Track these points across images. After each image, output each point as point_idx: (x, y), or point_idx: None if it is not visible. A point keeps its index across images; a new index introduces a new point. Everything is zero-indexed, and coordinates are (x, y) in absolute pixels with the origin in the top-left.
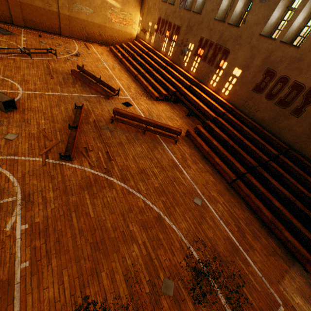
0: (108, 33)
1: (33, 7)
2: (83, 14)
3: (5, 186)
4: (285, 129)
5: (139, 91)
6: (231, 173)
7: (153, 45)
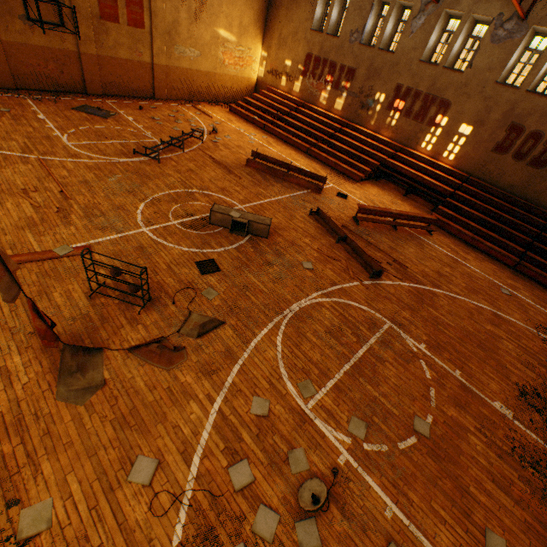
0: (218, 83)
1: (115, 60)
2: (186, 60)
3: (368, 316)
4: (544, 192)
5: (329, 172)
6: (511, 256)
7: (300, 96)
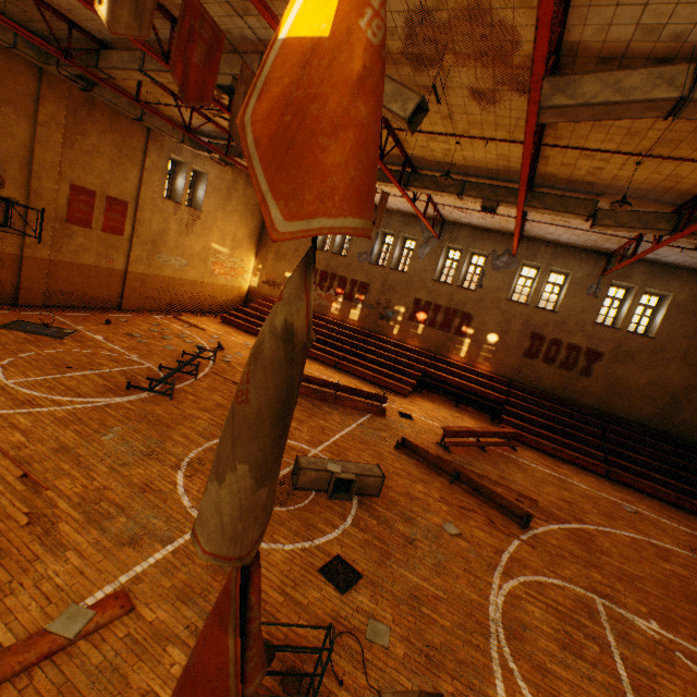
0: (205, 292)
1: (75, 266)
2: (170, 268)
3: (572, 595)
4: (582, 391)
5: (372, 387)
6: (598, 462)
7: None
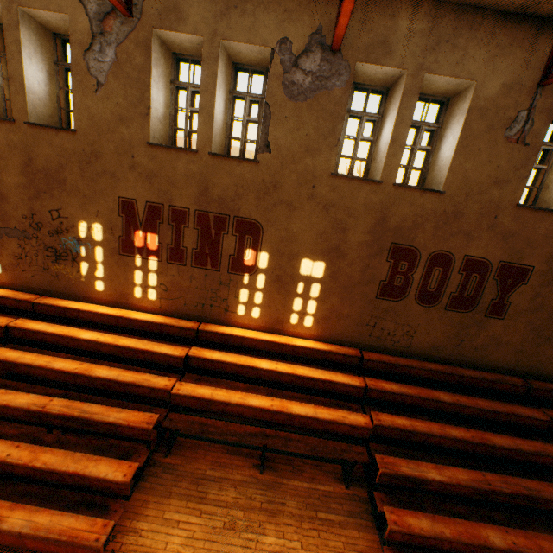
0: None
1: None
2: None
3: None
4: (490, 345)
5: None
6: None
7: None
